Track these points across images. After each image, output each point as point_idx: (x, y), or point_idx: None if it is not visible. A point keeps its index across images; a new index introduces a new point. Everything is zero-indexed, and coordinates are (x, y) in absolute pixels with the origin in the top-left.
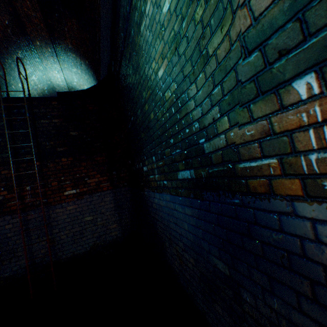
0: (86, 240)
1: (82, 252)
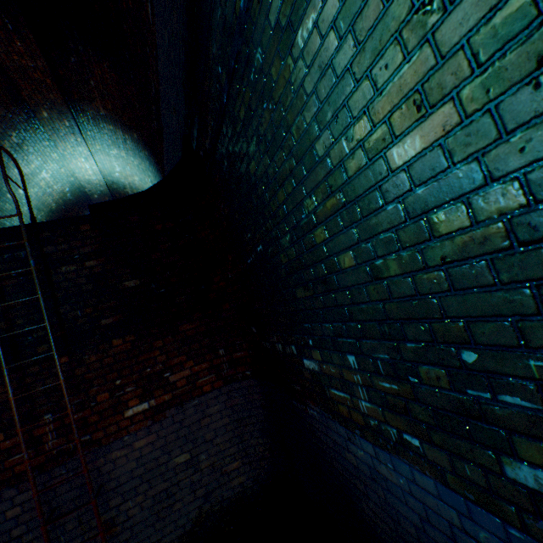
0: (181, 509)
1: (177, 537)
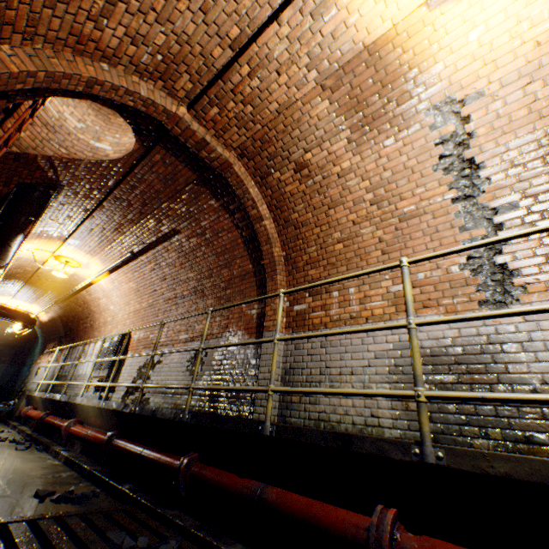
0: None
1: None
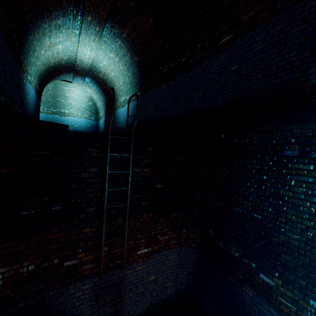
0: (144, 301)
1: (139, 313)
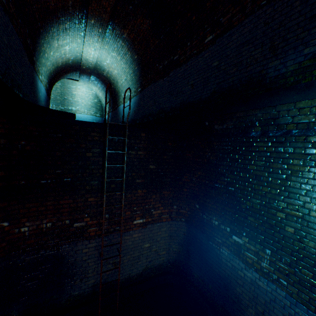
0: (140, 264)
1: (136, 274)
